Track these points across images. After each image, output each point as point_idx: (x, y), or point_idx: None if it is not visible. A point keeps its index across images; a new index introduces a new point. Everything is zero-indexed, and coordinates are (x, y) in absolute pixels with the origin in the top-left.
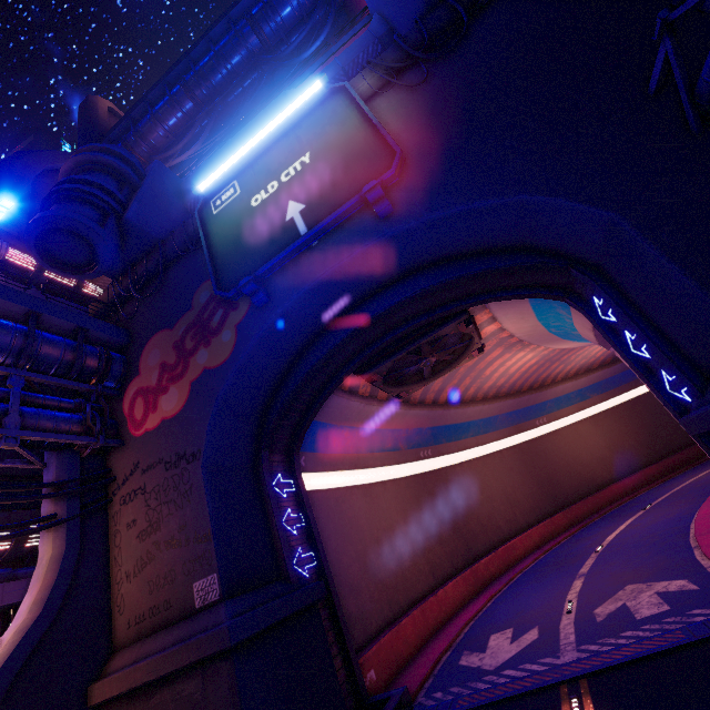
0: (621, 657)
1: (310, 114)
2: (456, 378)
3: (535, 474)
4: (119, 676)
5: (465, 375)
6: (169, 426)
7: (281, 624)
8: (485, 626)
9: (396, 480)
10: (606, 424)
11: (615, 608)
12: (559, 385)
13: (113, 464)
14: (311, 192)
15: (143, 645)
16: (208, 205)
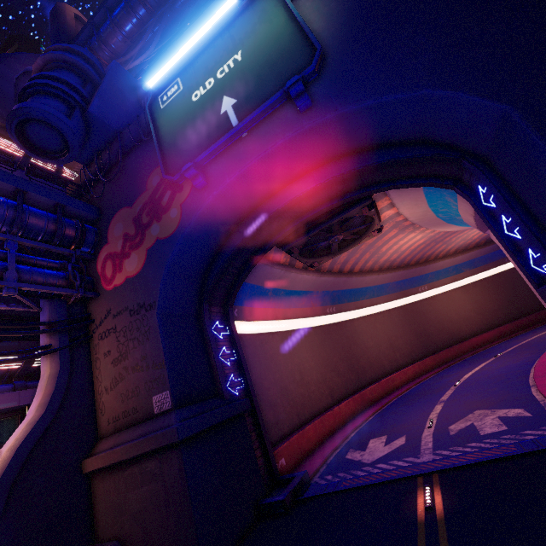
0: (466, 460)
1: (242, 14)
2: (358, 253)
3: (414, 328)
4: (102, 455)
5: (365, 251)
6: (131, 283)
7: (216, 426)
8: (366, 433)
9: (307, 329)
10: (474, 292)
11: (465, 426)
12: (440, 261)
13: (92, 310)
14: (242, 88)
15: (119, 436)
16: (156, 101)
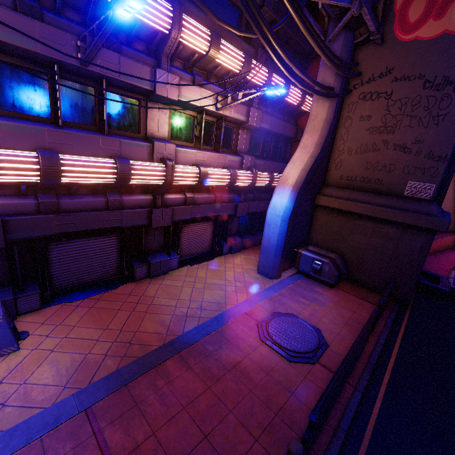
0: None
1: None
2: None
3: None
4: (342, 201)
5: None
6: (450, 43)
7: None
8: None
9: None
10: None
11: None
12: None
13: (362, 60)
14: None
15: (353, 193)
16: None
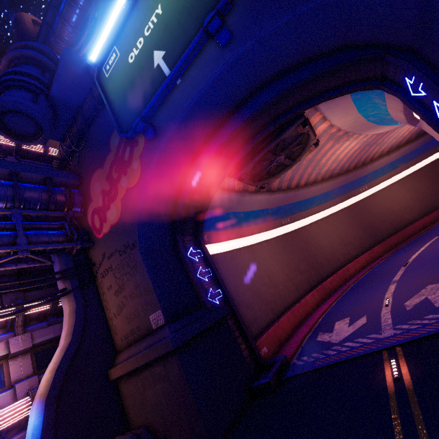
0: (426, 332)
1: None
2: (301, 169)
3: (360, 223)
4: (121, 366)
5: (307, 166)
6: (115, 229)
7: (204, 332)
8: (332, 317)
9: (268, 240)
10: (410, 183)
11: (419, 301)
12: (376, 162)
13: (92, 256)
14: (167, 38)
15: (130, 349)
16: (101, 72)
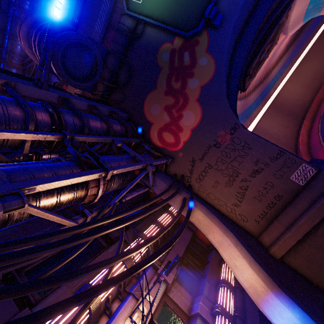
0: None
1: None
2: None
3: (284, 113)
4: (289, 236)
5: None
6: (200, 129)
7: None
8: None
9: None
10: (295, 79)
11: None
12: (273, 71)
13: (174, 171)
14: None
15: (280, 220)
16: (130, 3)
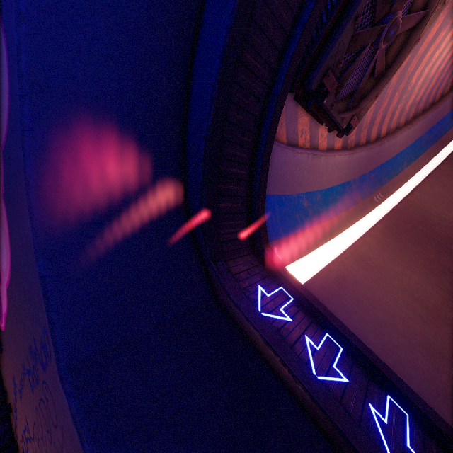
0: None
1: None
2: (386, 98)
3: None
4: None
5: (394, 90)
6: (11, 297)
7: None
8: None
9: (371, 233)
10: None
11: None
12: None
13: (4, 382)
14: None
15: None
16: None
